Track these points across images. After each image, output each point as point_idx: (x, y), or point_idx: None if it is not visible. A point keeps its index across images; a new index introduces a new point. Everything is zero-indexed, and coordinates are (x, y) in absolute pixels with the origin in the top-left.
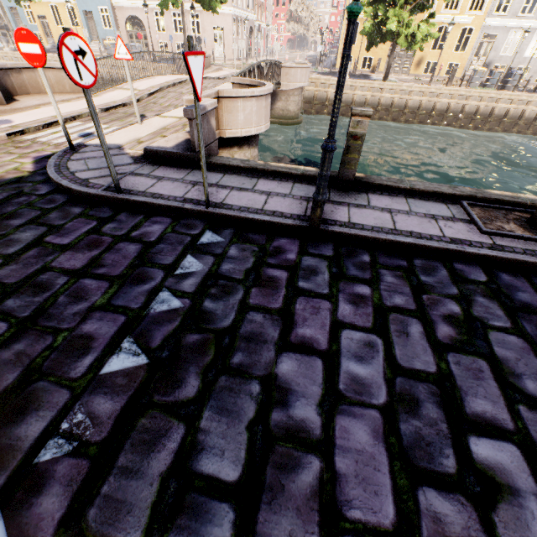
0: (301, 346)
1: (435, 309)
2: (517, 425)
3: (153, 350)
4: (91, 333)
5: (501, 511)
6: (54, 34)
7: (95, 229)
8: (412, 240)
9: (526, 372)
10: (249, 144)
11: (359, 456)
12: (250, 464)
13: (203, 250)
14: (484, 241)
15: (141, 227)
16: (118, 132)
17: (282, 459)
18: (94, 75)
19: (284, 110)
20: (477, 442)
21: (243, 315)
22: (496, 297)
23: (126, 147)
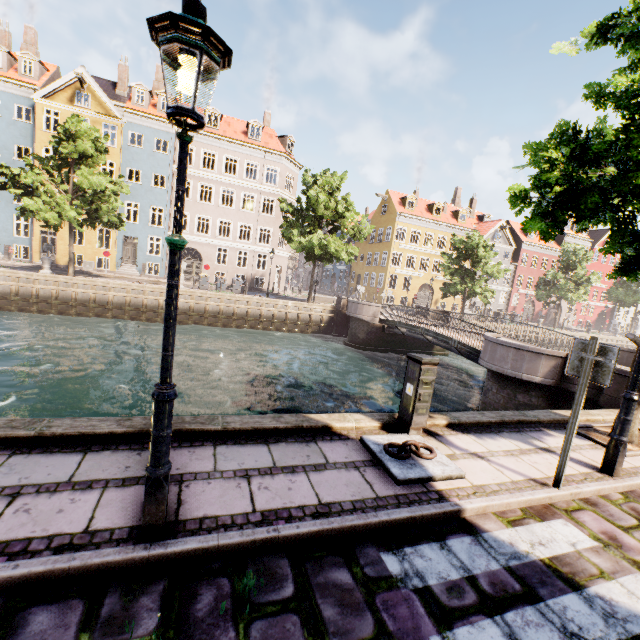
0: None
1: None
2: None
3: None
4: None
5: None
6: (59, 251)
7: None
8: None
9: None
10: None
11: None
12: None
13: None
14: None
15: None
16: None
17: None
18: None
19: None
20: None
21: None
22: None
23: None
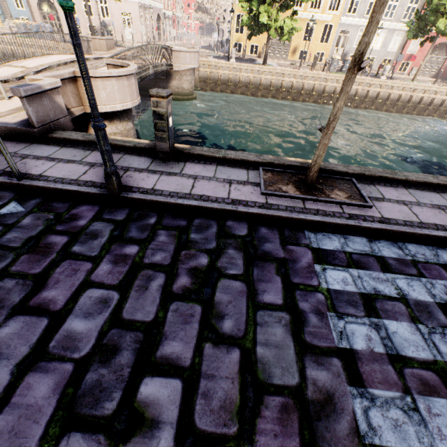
0: (36, 309)
1: (186, 263)
2: (194, 362)
3: None
4: None
5: (131, 444)
6: None
7: None
8: (197, 203)
9: (230, 313)
10: (120, 118)
11: (27, 410)
12: None
13: None
14: (259, 201)
15: None
16: None
17: None
18: None
19: (179, 88)
20: (148, 382)
21: None
22: (245, 248)
23: None
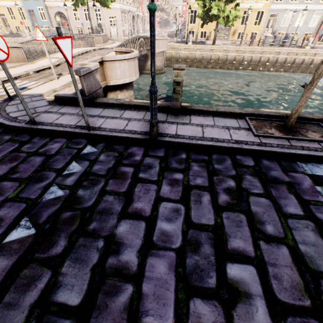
0: (134, 215)
1: (220, 185)
2: (257, 254)
3: (40, 224)
4: (1, 216)
5: (238, 308)
6: (10, 25)
7: (16, 149)
8: (212, 143)
9: (268, 220)
10: (127, 88)
11: (158, 281)
12: (89, 293)
13: (83, 158)
14: (255, 141)
15: (46, 146)
16: (42, 85)
17: (109, 288)
18: (7, 53)
19: None
20: (231, 266)
21: (101, 198)
22: (257, 175)
23: (45, 95)
